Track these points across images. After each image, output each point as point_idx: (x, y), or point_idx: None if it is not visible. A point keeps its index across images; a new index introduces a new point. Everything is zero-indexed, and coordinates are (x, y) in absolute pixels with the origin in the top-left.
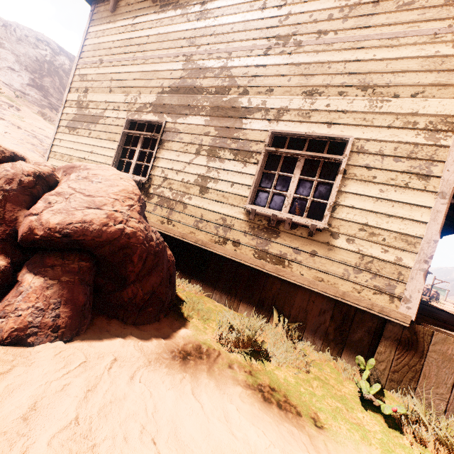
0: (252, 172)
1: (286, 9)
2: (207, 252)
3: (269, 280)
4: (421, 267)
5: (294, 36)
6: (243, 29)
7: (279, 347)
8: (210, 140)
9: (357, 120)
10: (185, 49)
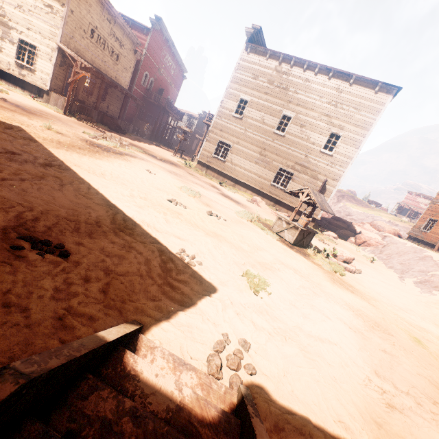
0: (15, 49)
1: None
2: (6, 73)
3: (24, 82)
4: (50, 80)
5: (23, 7)
6: None
7: (20, 92)
8: (1, 34)
9: (39, 42)
10: None
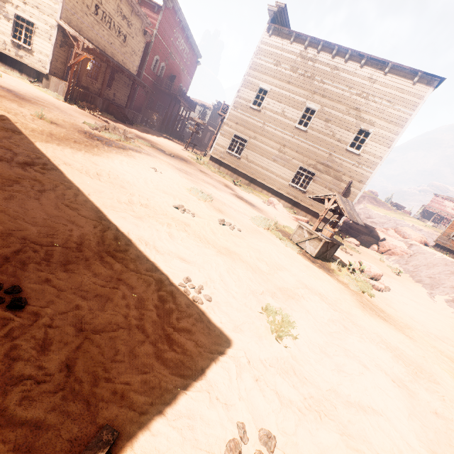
0: (11, 26)
1: None
2: (2, 53)
3: (21, 64)
4: (49, 62)
5: None
6: None
7: (17, 75)
8: None
9: (37, 18)
10: None
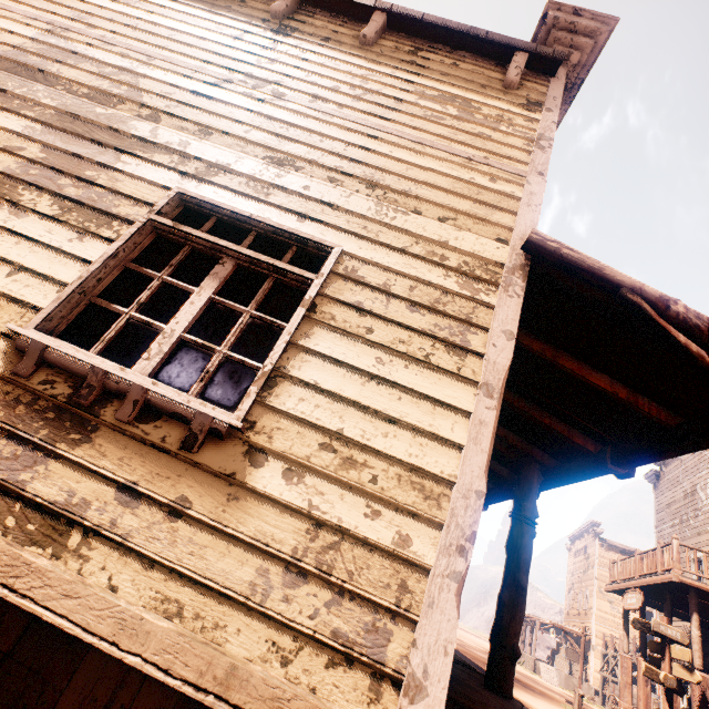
0: (93, 255)
1: (274, 54)
2: None
3: None
4: (453, 566)
5: (275, 85)
6: (193, 43)
7: None
8: (13, 164)
9: (354, 225)
10: (60, 18)
